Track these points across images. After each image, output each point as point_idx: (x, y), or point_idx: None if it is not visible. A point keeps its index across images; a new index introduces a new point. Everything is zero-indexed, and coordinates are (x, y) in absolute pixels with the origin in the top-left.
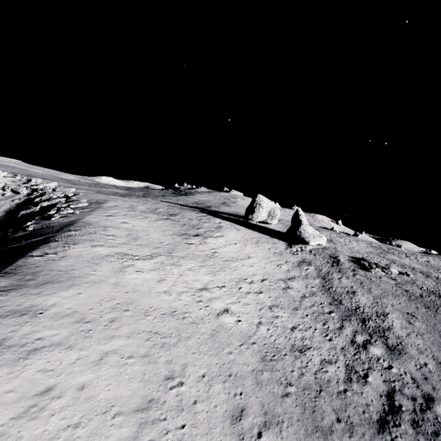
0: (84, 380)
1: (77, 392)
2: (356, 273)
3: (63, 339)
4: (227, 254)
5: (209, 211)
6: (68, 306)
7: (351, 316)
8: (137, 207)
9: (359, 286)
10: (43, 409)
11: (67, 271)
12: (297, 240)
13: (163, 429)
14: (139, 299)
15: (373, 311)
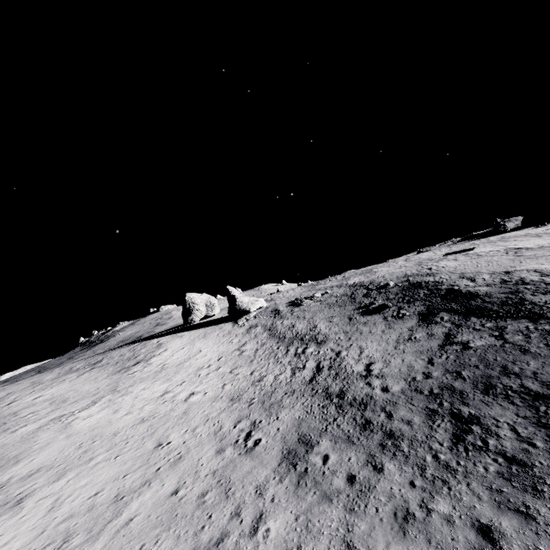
0: (84, 482)
1: (84, 488)
2: (293, 312)
3: (43, 483)
4: (177, 360)
5: (142, 339)
6: (28, 470)
7: (293, 341)
8: (43, 379)
9: (297, 320)
10: (62, 505)
11: (0, 459)
12: (241, 315)
13: (165, 461)
14: (102, 431)
15: (307, 329)
